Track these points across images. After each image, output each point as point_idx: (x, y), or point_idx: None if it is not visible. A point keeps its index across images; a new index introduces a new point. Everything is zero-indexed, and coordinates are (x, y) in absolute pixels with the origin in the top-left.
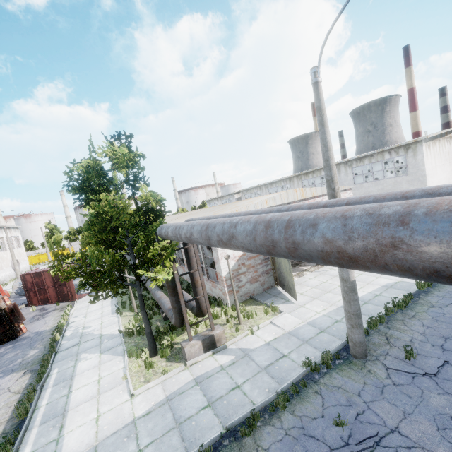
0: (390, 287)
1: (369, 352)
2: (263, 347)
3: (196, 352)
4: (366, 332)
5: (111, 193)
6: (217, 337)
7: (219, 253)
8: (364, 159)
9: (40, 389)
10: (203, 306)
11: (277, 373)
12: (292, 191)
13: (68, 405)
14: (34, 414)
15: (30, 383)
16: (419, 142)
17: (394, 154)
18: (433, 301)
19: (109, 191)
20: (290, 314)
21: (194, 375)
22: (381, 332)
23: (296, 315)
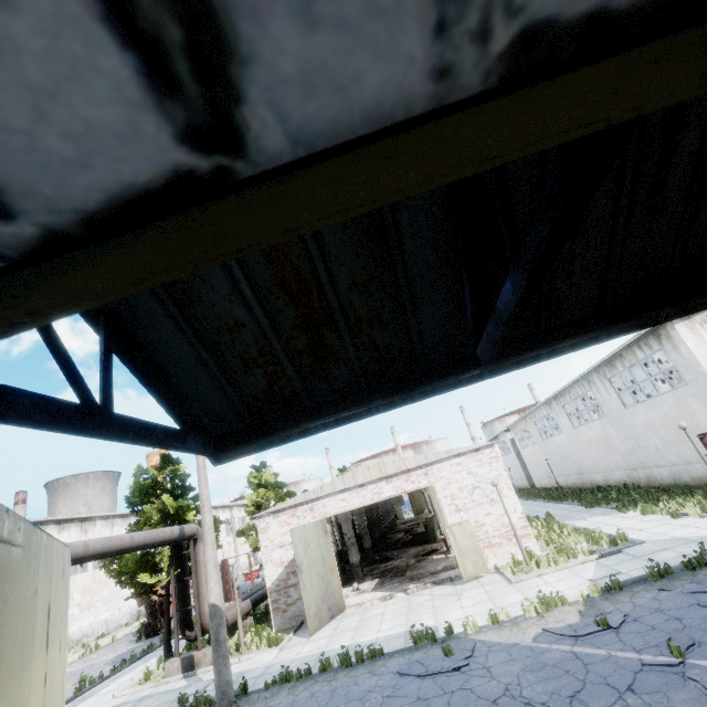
0: (406, 634)
1: (233, 706)
2: (207, 680)
3: (175, 671)
4: (268, 685)
5: (149, 504)
6: (198, 659)
7: (263, 556)
8: (614, 363)
9: (104, 678)
10: (203, 620)
11: (172, 706)
12: (362, 469)
13: (95, 694)
14: (82, 695)
15: (101, 670)
16: (666, 323)
17: (646, 349)
18: (389, 664)
19: (152, 501)
20: (281, 651)
21: (151, 692)
22: (277, 690)
23: (282, 653)
